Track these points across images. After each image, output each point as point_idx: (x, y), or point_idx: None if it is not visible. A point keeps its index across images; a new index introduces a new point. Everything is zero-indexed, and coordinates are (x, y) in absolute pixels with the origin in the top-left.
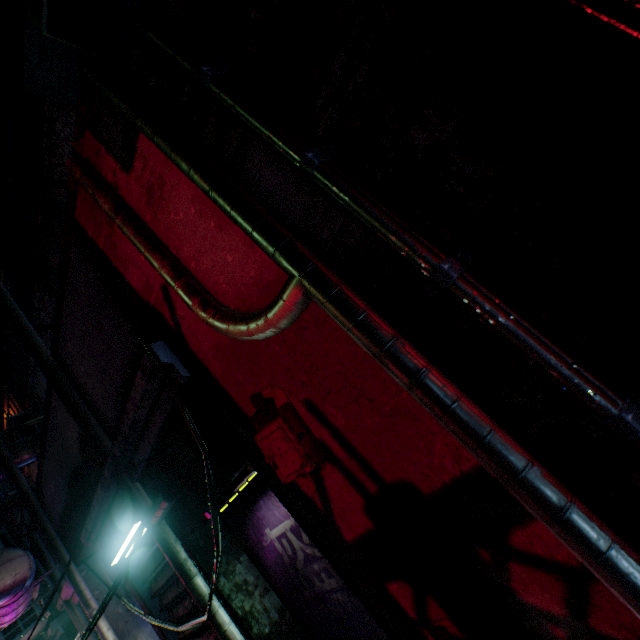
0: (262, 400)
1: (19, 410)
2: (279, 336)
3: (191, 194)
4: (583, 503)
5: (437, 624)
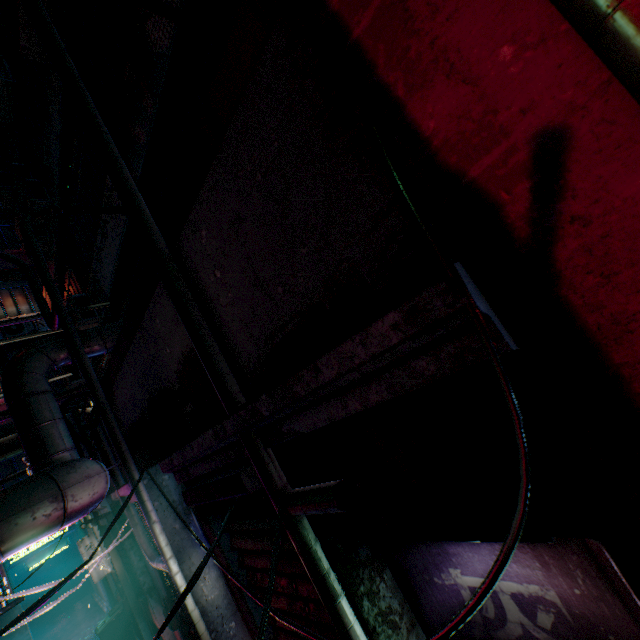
0: None
1: (79, 290)
2: None
3: None
4: None
5: None
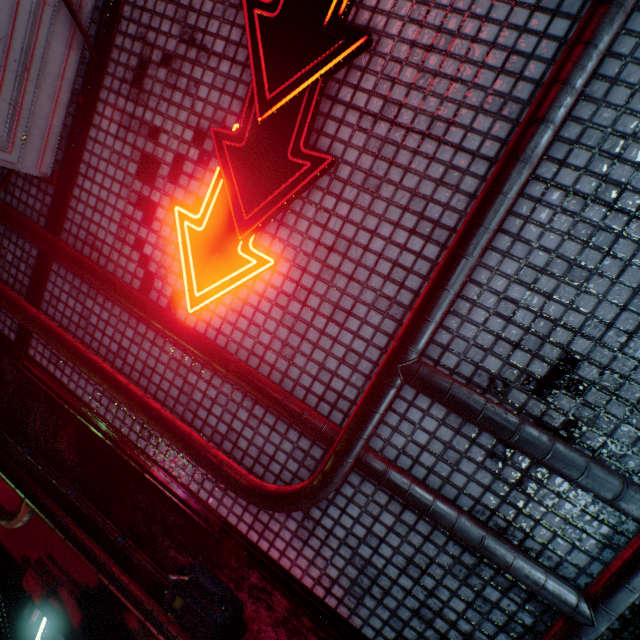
0: (26, 558)
1: None
2: (32, 521)
3: None
4: (127, 574)
5: None
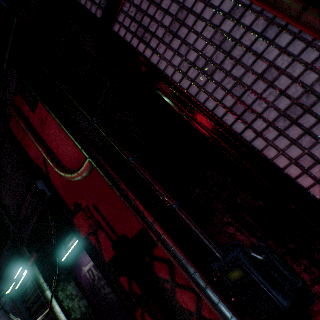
0: (77, 204)
1: None
2: (85, 179)
3: (57, 125)
4: (169, 236)
5: (134, 291)
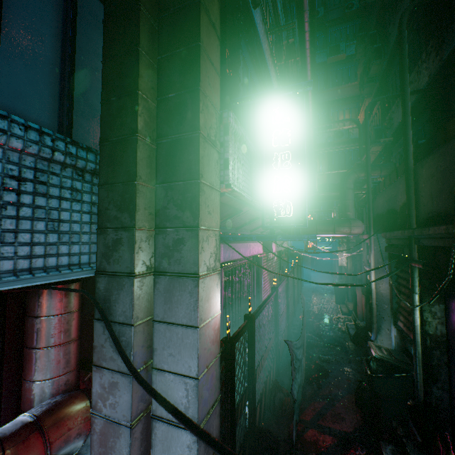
0: None
1: (378, 119)
2: None
3: None
4: None
5: None
